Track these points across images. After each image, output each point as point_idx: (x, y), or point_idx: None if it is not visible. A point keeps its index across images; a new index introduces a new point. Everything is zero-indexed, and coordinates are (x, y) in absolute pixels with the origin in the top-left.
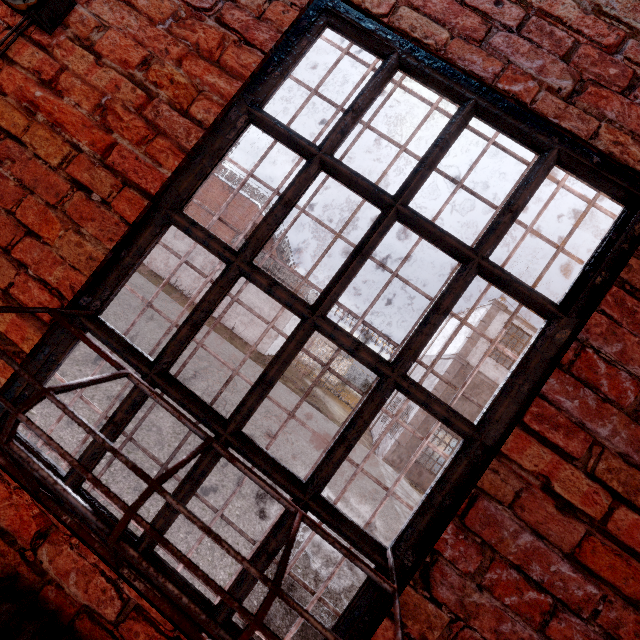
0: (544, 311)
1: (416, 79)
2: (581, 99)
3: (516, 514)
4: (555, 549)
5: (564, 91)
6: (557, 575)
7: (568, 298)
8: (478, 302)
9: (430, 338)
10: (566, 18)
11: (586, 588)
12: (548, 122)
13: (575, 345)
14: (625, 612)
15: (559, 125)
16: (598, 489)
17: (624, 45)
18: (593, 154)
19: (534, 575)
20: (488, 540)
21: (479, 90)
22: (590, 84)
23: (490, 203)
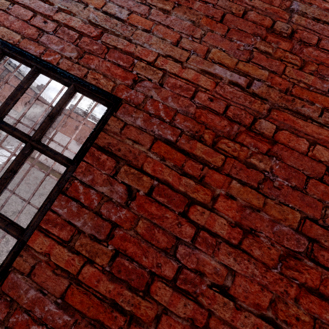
0: (63, 164)
1: (13, 58)
2: (82, 61)
3: (32, 279)
4: (52, 296)
5: (74, 58)
6: (52, 312)
7: (76, 155)
8: (54, 163)
9: (4, 186)
10: (77, 26)
11: (68, 317)
12: (68, 72)
13: (71, 179)
14: (88, 328)
15: (71, 73)
16: (78, 257)
17: (102, 36)
18: (89, 85)
19: (39, 315)
20: (15, 298)
21: (37, 61)
22: (86, 54)
23: (65, 113)
